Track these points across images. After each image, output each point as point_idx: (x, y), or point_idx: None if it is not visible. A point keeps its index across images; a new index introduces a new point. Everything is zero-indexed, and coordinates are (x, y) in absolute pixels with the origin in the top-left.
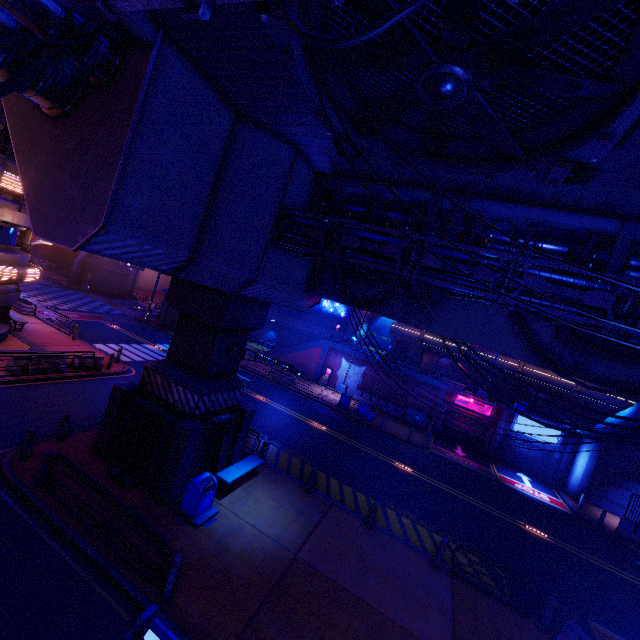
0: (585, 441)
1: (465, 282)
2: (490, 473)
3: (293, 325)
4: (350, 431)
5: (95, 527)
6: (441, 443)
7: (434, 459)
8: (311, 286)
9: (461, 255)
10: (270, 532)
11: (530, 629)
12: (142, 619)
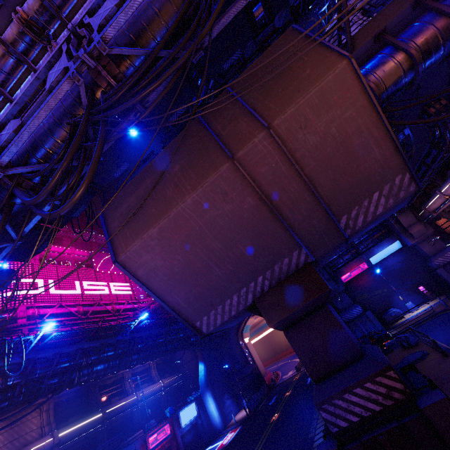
0: (205, 395)
1: None
2: None
3: None
4: None
5: None
6: None
7: None
8: None
9: None
10: None
11: None
12: None
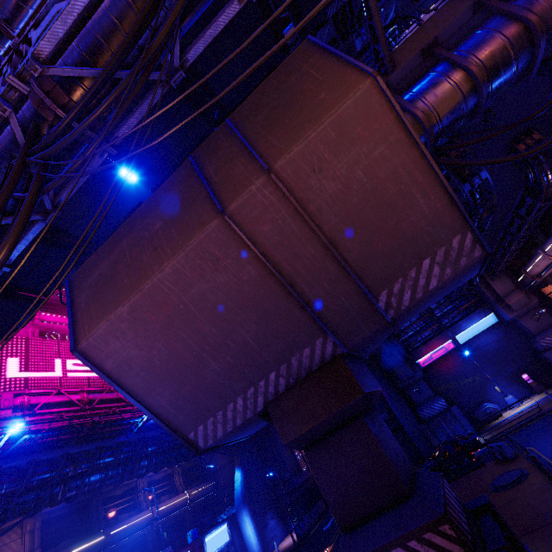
0: (241, 513)
1: None
2: None
3: None
4: None
5: None
6: None
7: None
8: None
9: None
10: None
11: None
12: None
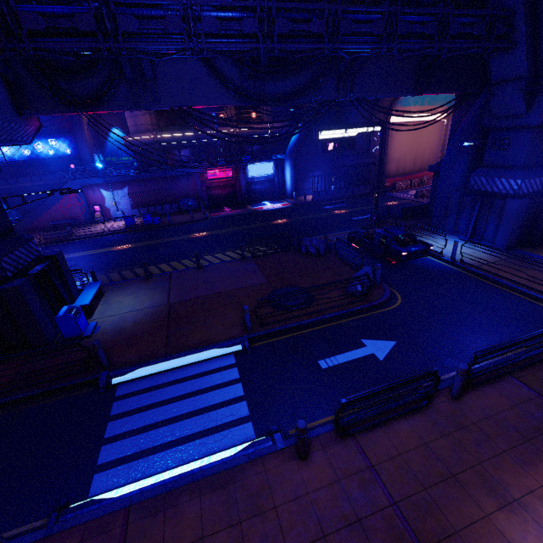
0: (285, 162)
1: (164, 39)
2: (249, 210)
3: (21, 186)
4: (150, 237)
5: (5, 389)
6: (214, 211)
7: (215, 221)
8: (19, 106)
9: (148, 11)
10: (144, 307)
11: (292, 254)
12: (103, 380)
